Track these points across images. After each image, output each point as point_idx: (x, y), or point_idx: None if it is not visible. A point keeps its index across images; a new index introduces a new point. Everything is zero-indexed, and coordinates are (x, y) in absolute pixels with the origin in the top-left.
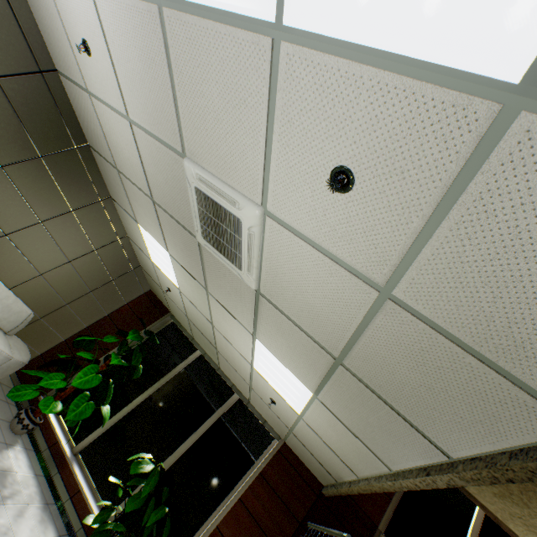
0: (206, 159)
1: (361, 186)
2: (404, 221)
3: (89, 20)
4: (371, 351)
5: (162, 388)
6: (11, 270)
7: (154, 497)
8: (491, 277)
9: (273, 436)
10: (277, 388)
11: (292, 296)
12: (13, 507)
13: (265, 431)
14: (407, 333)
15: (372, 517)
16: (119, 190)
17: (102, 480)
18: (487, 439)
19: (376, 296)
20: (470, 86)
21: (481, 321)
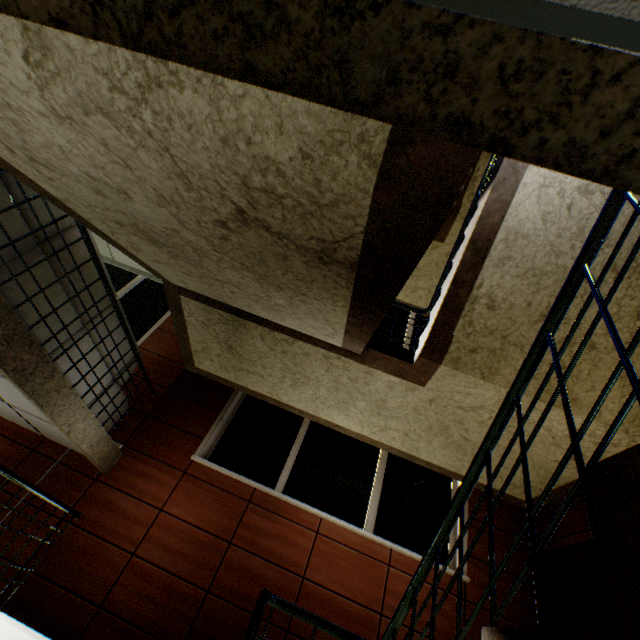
0: None
1: None
2: None
3: None
4: None
5: None
6: None
7: None
8: None
9: None
10: None
11: None
12: None
13: None
14: None
15: None
16: None
17: None
18: None
19: None
20: None
21: None
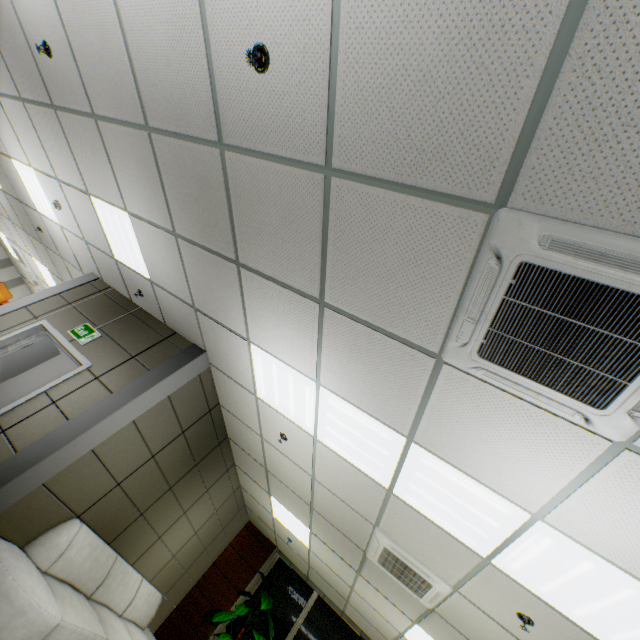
0: (402, 542)
1: (538, 627)
2: None
3: (299, 438)
4: None
5: None
6: (155, 564)
7: None
8: None
9: None
10: None
11: (471, 629)
12: None
13: None
14: None
15: None
16: (256, 472)
17: None
18: None
19: None
20: (596, 637)
21: None
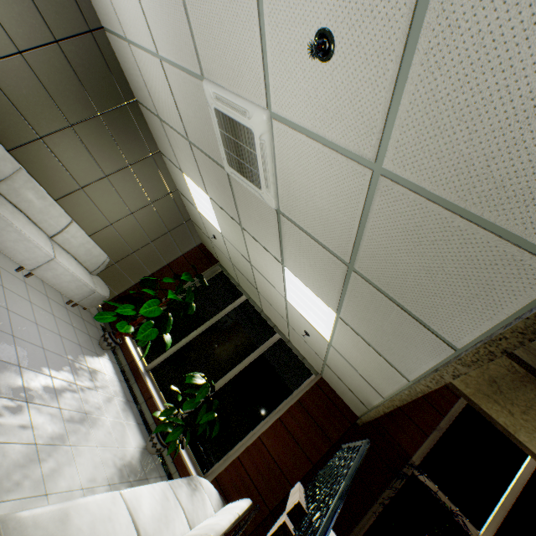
0: (219, 74)
1: (340, 46)
2: (381, 72)
3: None
4: (374, 244)
5: (213, 326)
6: (88, 220)
7: (206, 405)
8: (464, 109)
9: (311, 372)
10: (307, 317)
11: (304, 205)
12: (103, 394)
13: (304, 367)
14: (401, 211)
15: (406, 449)
16: (164, 140)
17: (168, 392)
18: (485, 315)
19: (370, 176)
20: None
21: (462, 170)
